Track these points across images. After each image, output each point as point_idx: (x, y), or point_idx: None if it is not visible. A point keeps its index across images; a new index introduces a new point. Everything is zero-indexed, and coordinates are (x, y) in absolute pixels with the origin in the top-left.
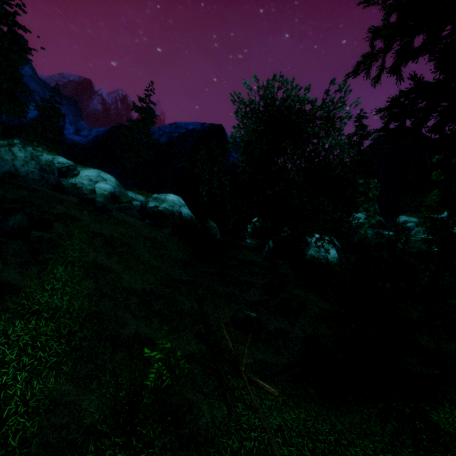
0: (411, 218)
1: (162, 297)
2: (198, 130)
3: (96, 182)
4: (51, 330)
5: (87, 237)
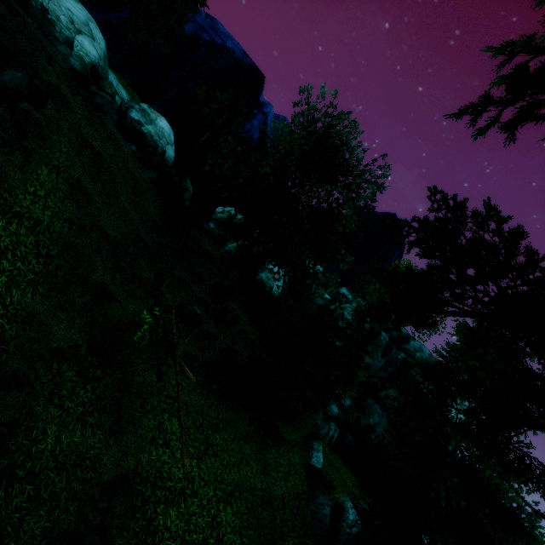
0: (349, 294)
1: (128, 254)
2: (236, 56)
3: (79, 31)
4: (31, 244)
5: (76, 141)
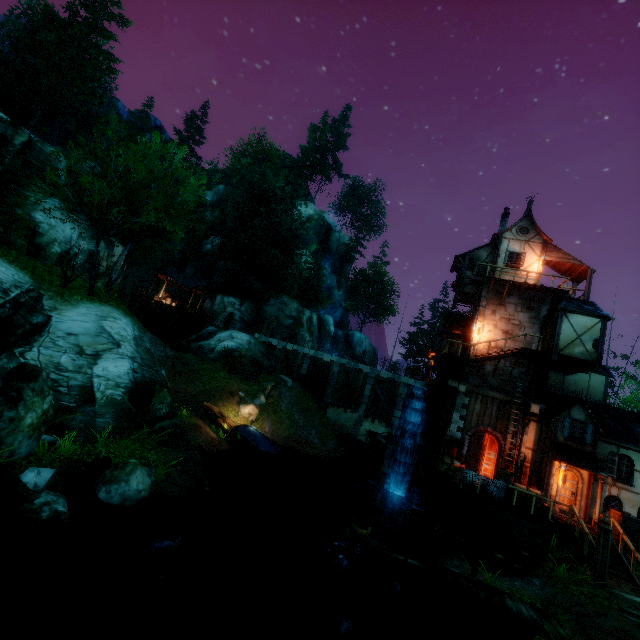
0: None
1: None
2: None
3: None
4: None
5: None
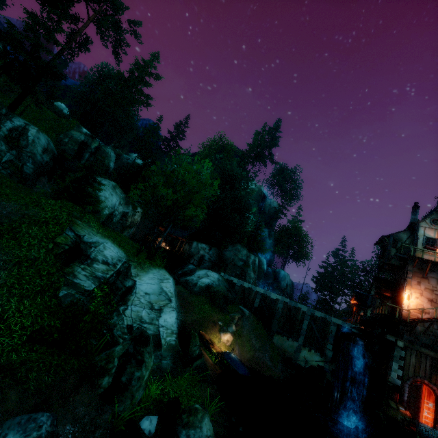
0: None
1: None
2: None
3: None
4: None
5: None
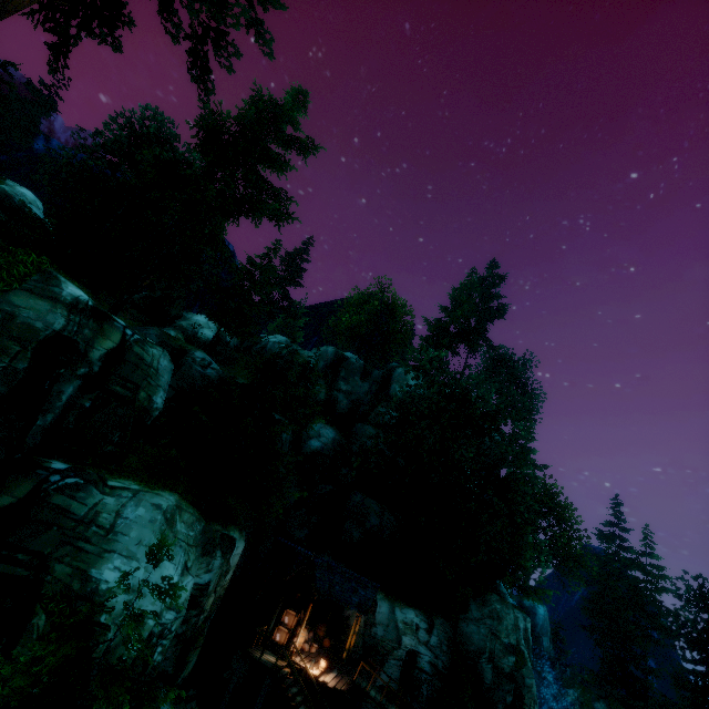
0: None
1: None
2: None
3: None
4: None
5: None
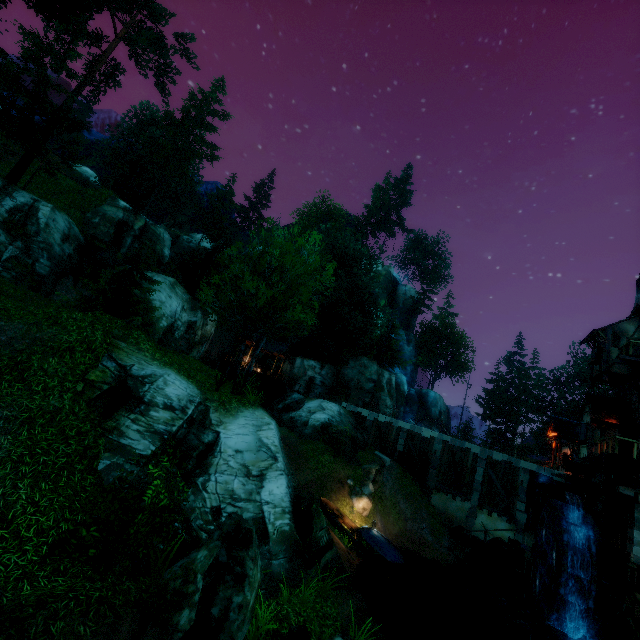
0: None
1: None
2: None
3: None
4: None
5: None
